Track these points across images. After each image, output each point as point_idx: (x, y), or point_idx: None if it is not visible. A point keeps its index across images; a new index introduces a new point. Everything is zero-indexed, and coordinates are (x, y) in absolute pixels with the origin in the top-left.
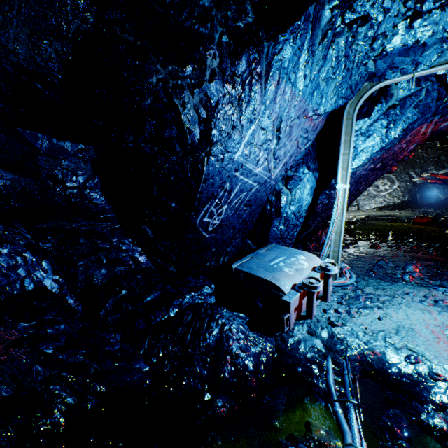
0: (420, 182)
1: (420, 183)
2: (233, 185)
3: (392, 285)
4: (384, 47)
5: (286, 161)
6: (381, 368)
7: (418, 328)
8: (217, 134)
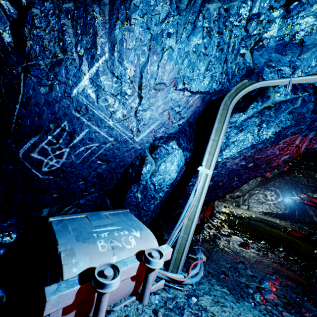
0: (298, 201)
1: (299, 203)
2: (76, 128)
3: (236, 304)
4: (261, 37)
5: (154, 129)
6: None
7: None
8: (36, 49)
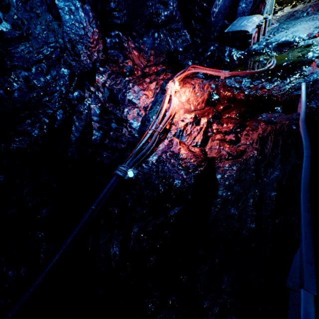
0: None
1: None
2: None
3: (295, 21)
4: None
5: None
6: (282, 43)
7: (300, 30)
8: None
